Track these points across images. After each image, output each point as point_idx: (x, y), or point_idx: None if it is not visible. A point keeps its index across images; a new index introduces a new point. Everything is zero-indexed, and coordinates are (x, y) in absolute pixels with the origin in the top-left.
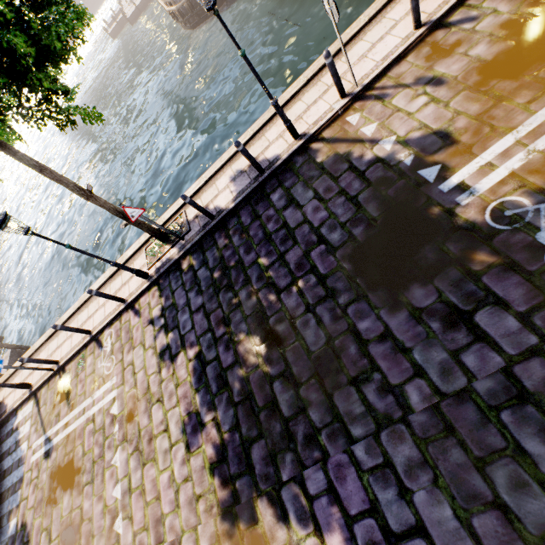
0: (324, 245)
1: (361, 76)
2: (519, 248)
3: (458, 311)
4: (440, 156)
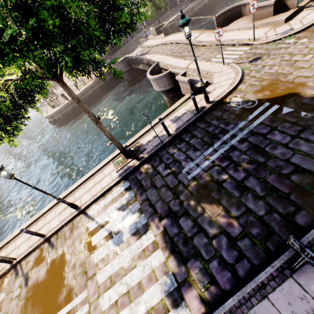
0: None
1: (21, 252)
2: None
3: None
4: None
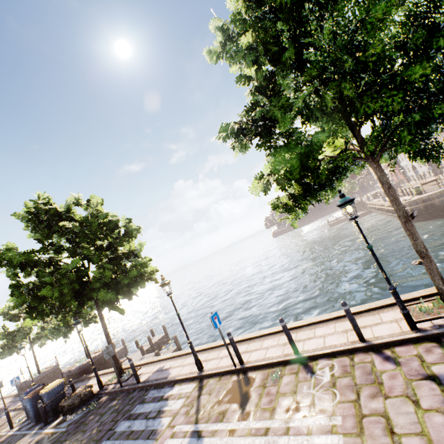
0: None
1: None
2: None
3: None
4: None
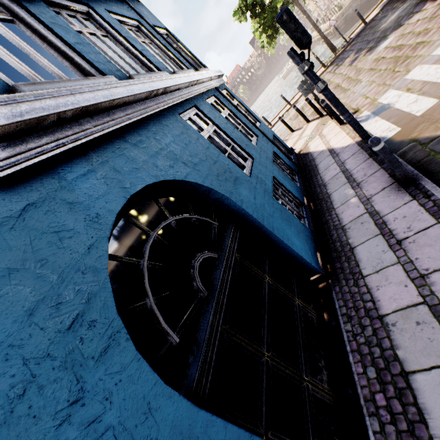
0: None
1: None
2: None
3: None
4: None
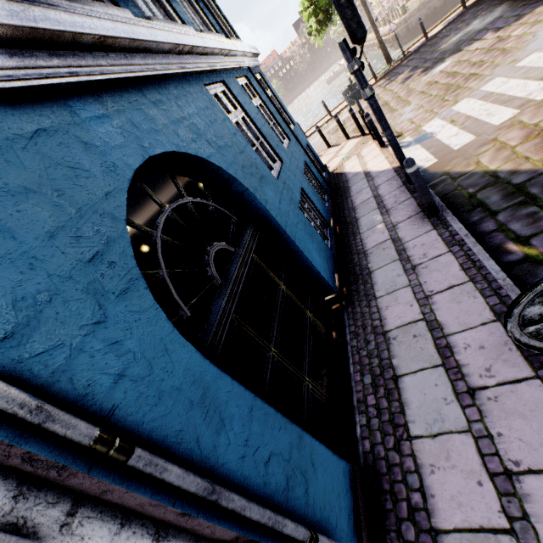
0: None
1: None
2: None
3: None
4: None
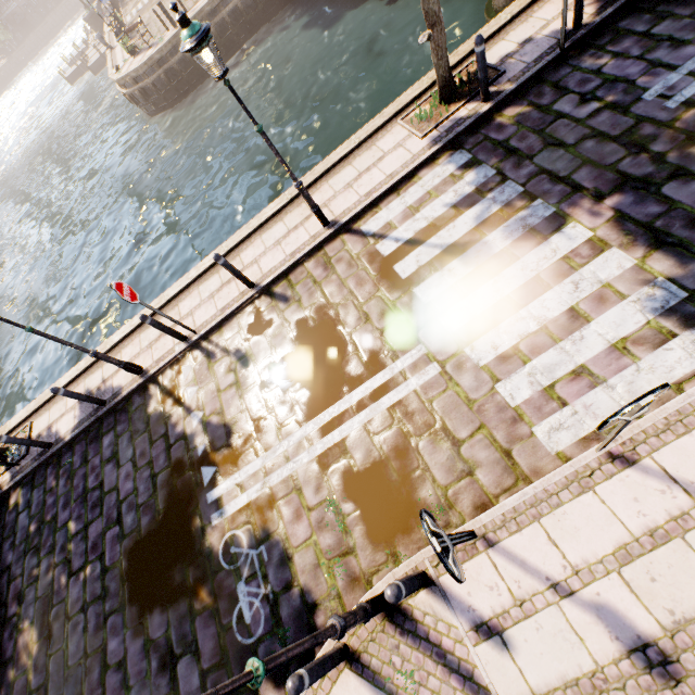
0: (118, 527)
1: (203, 321)
2: (226, 594)
3: (172, 652)
4: (220, 456)
